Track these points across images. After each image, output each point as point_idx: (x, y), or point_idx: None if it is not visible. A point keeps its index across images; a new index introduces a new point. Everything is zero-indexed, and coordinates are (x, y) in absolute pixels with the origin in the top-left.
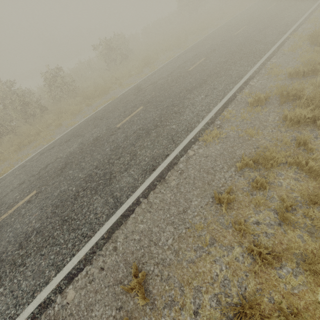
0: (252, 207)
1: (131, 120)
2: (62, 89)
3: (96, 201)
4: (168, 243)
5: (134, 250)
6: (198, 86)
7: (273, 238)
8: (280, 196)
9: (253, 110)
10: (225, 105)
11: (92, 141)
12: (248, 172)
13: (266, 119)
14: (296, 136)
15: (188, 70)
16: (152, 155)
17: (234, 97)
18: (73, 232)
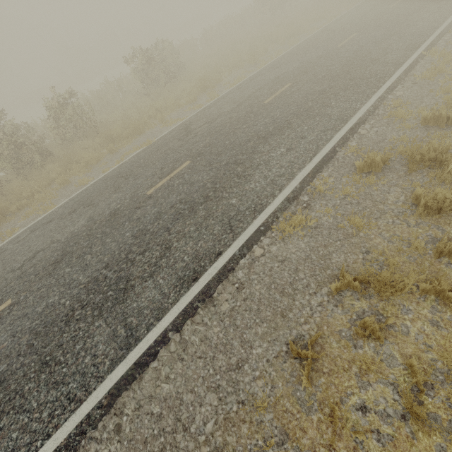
0: (355, 373)
1: (170, 184)
2: (75, 124)
3: (98, 331)
4: (207, 430)
5: (148, 437)
6: (277, 131)
7: (391, 447)
8: (405, 355)
9: (362, 179)
10: (318, 167)
11: (107, 217)
12: (351, 300)
13: (383, 199)
14: (435, 235)
15: (264, 102)
16: (196, 251)
17: (332, 155)
18: (54, 389)
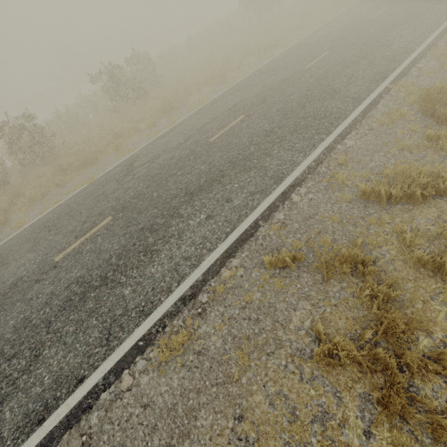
0: None
1: (80, 249)
2: (33, 149)
3: None
4: None
5: None
6: (206, 186)
7: None
8: None
9: (273, 278)
10: (231, 250)
11: (7, 288)
12: None
13: (286, 319)
14: (327, 407)
15: (210, 140)
16: (60, 369)
17: (253, 231)
18: None
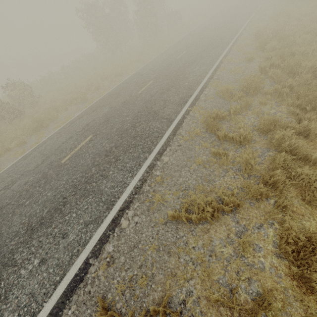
0: None
1: None
2: None
3: None
4: None
5: None
6: (48, 218)
7: None
8: None
9: None
10: (57, 309)
11: None
12: None
13: None
14: None
15: (61, 162)
16: None
17: (82, 274)
18: None
